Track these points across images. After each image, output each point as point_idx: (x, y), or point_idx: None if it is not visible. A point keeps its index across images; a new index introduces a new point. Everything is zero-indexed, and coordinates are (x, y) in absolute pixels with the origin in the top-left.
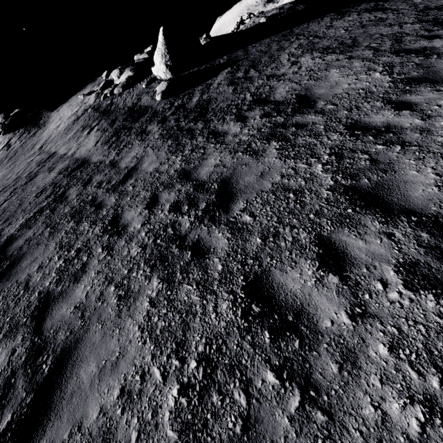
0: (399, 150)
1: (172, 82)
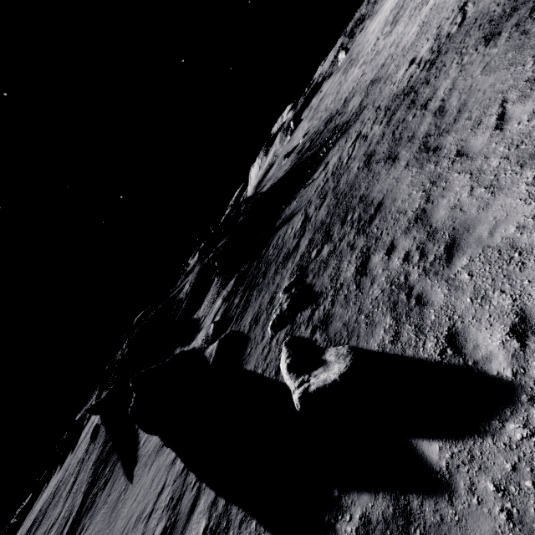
0: None
1: (93, 431)
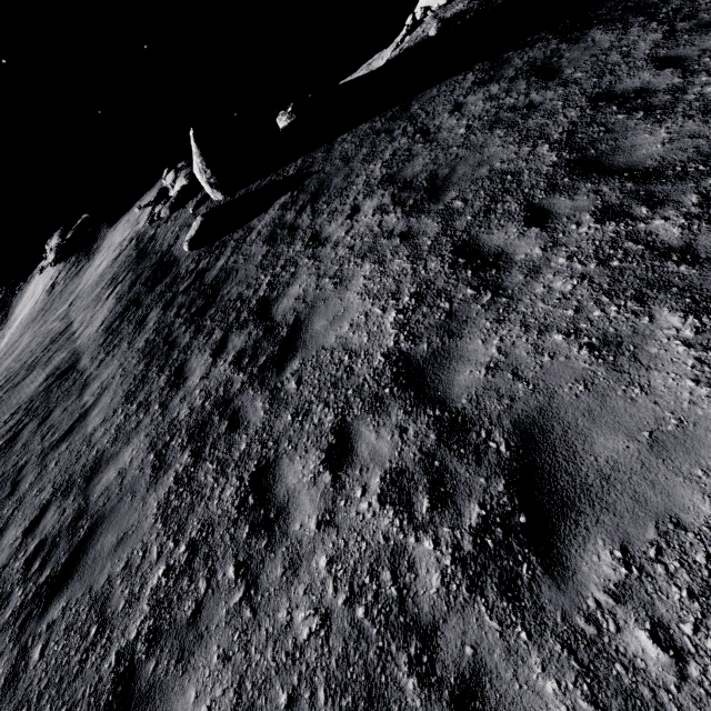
0: (233, 605)
1: (208, 218)
